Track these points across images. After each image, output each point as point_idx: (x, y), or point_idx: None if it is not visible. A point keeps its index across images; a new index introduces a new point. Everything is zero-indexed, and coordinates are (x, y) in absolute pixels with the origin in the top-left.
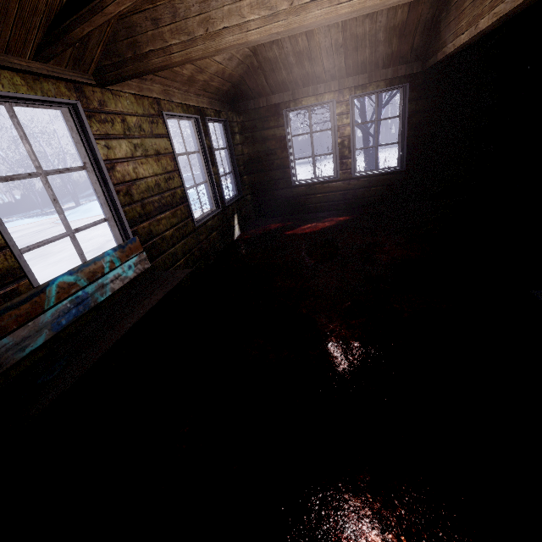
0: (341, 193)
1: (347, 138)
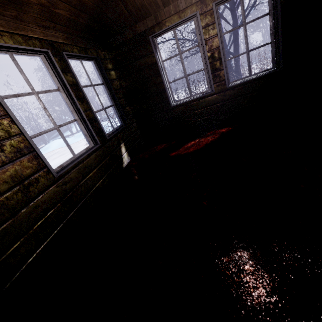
0: (218, 105)
1: (216, 49)
